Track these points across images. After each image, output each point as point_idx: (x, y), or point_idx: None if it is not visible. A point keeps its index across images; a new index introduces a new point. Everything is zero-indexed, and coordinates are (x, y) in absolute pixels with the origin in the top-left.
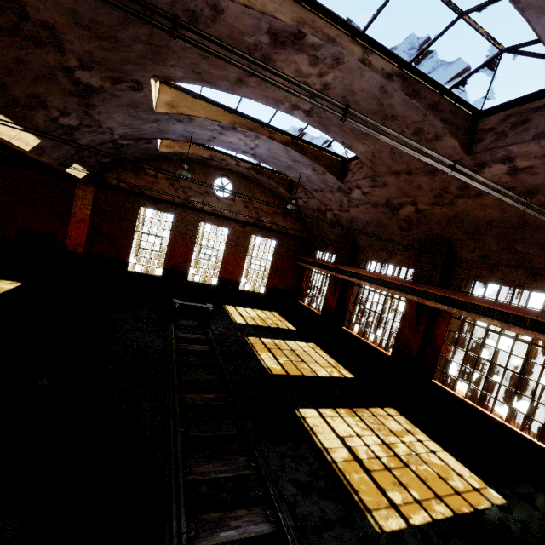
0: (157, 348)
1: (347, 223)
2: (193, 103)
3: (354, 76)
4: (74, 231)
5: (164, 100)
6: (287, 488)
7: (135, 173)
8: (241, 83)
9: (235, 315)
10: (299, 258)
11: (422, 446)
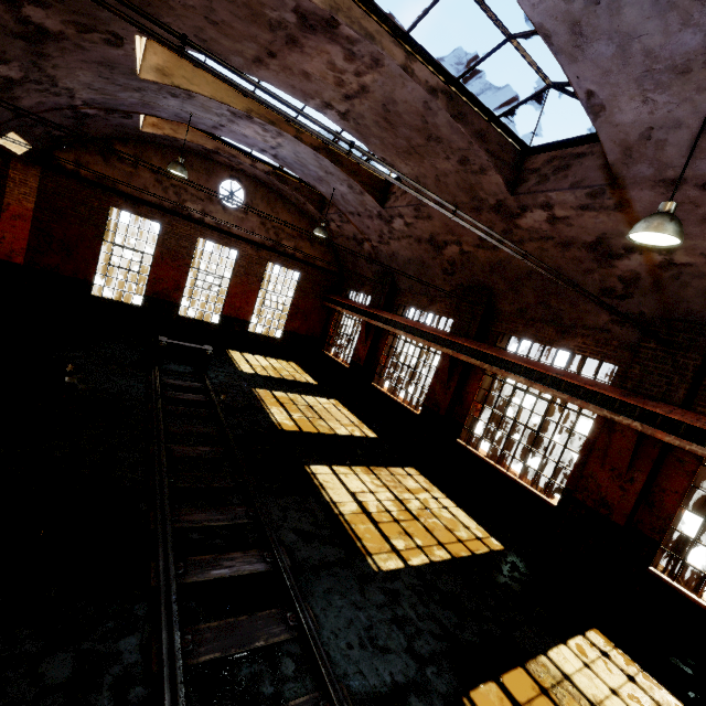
0: (136, 395)
1: (387, 259)
2: (194, 74)
3: (396, 83)
4: (8, 231)
5: (153, 63)
6: (288, 536)
7: (105, 157)
8: (260, 63)
9: (241, 363)
10: (327, 297)
11: (436, 503)
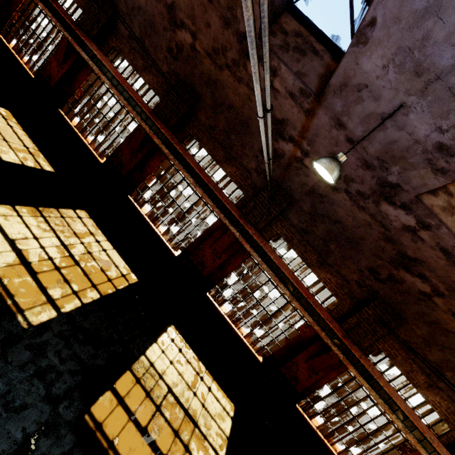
0: None
1: None
2: None
3: None
4: None
5: None
6: None
7: None
8: None
9: None
10: None
11: (98, 246)
